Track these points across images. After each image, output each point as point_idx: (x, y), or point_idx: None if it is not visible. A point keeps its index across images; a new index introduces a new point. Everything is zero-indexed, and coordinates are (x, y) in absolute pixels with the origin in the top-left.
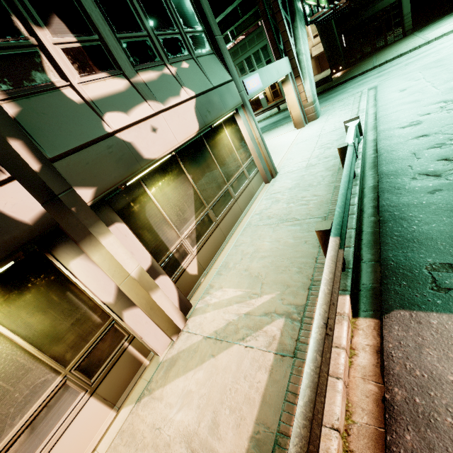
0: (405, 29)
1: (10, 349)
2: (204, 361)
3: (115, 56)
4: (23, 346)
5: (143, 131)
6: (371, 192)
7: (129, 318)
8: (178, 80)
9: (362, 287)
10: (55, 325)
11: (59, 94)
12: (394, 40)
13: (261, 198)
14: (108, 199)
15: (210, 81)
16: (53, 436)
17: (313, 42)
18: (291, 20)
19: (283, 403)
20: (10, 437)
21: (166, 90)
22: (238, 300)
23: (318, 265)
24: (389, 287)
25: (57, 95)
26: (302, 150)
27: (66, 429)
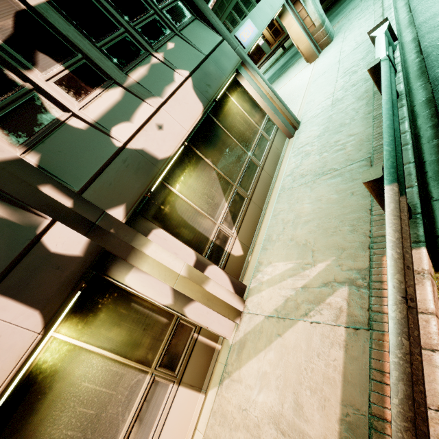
0: None
1: (103, 361)
2: (271, 341)
3: (102, 68)
4: (111, 357)
5: (150, 133)
6: (426, 109)
7: (191, 313)
8: (168, 65)
9: None
10: (131, 333)
11: (66, 127)
12: None
13: (288, 156)
14: (140, 209)
15: (200, 51)
16: (158, 423)
17: None
18: None
19: (369, 383)
20: (126, 430)
21: (160, 81)
22: (290, 273)
23: (374, 218)
24: None
25: (65, 129)
26: (322, 86)
27: (167, 416)
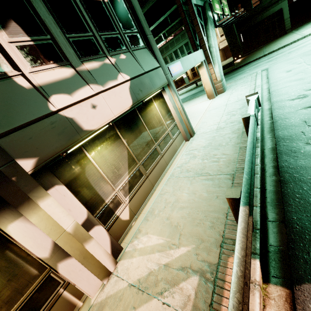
0: (285, 29)
1: None
2: None
3: (63, 51)
4: None
5: (84, 108)
6: (271, 153)
7: (63, 269)
8: (117, 67)
9: (270, 248)
10: None
11: (11, 82)
12: (278, 36)
13: (182, 153)
14: (52, 164)
15: (142, 67)
16: None
17: (220, 39)
18: (204, 24)
19: None
20: None
21: (106, 76)
22: (159, 248)
23: (228, 222)
24: (297, 253)
25: (8, 83)
26: (213, 115)
27: None
